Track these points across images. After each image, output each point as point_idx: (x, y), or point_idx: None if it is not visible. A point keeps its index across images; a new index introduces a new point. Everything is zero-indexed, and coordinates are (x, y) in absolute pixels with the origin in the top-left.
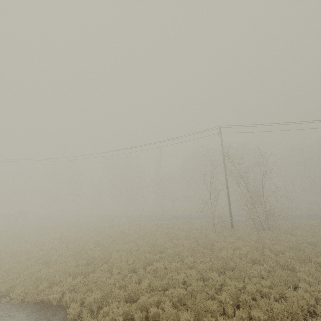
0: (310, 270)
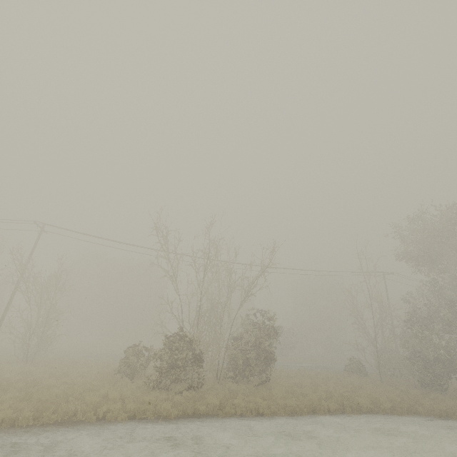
0: None
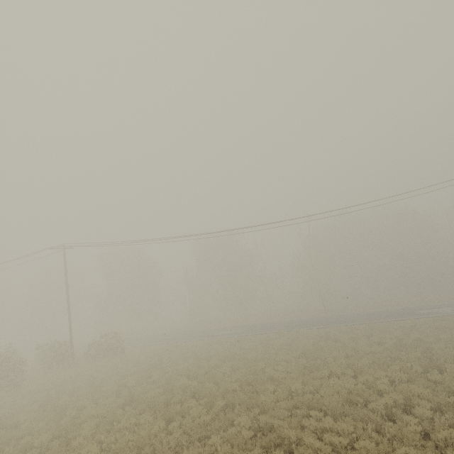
0: None
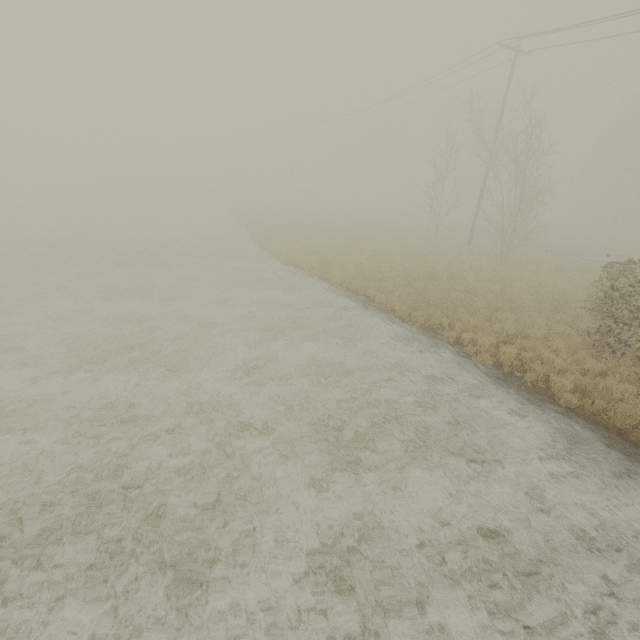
0: (377, 260)
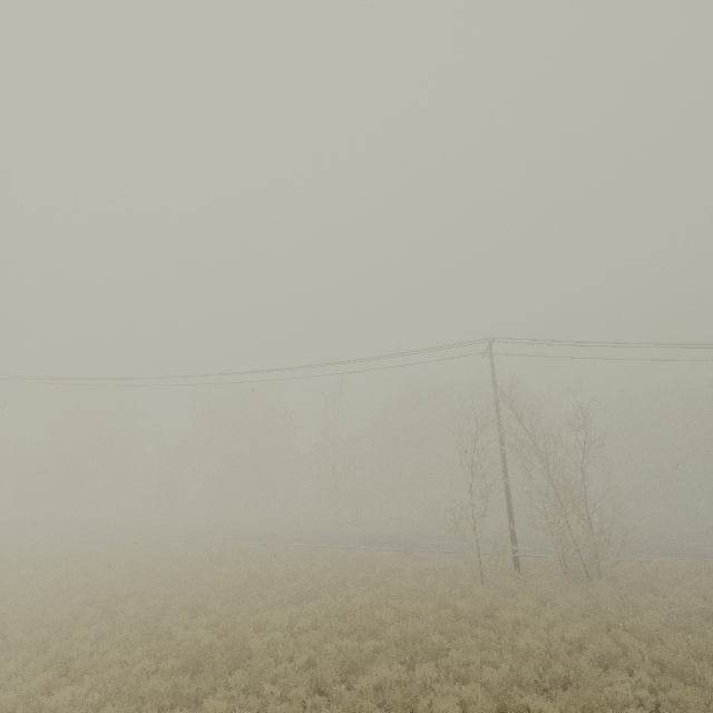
0: None
